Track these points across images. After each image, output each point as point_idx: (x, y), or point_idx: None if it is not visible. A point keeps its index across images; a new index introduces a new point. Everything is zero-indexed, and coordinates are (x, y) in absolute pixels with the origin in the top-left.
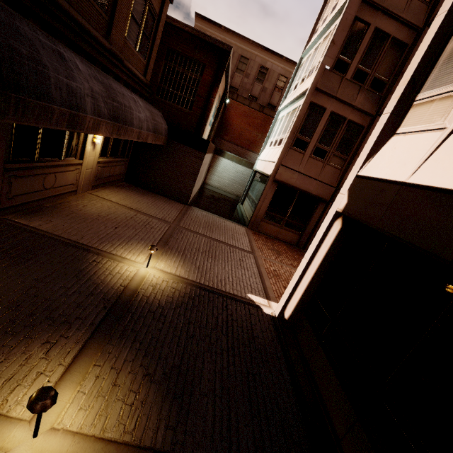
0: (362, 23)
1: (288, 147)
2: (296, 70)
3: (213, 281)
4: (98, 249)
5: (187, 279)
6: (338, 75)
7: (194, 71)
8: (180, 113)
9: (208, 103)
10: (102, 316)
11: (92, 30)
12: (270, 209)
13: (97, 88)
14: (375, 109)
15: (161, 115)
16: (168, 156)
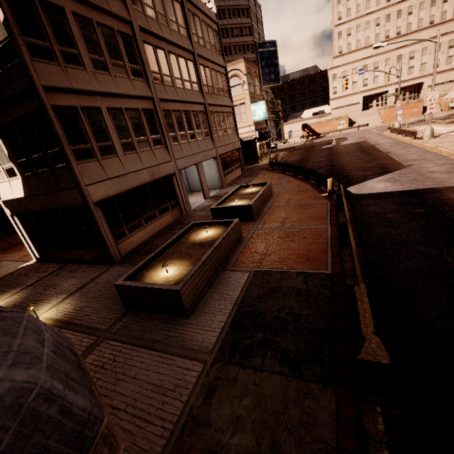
0: None
1: None
2: None
3: None
4: None
5: None
6: None
7: None
8: None
9: None
10: None
11: None
12: None
13: None
14: None
15: None
16: None
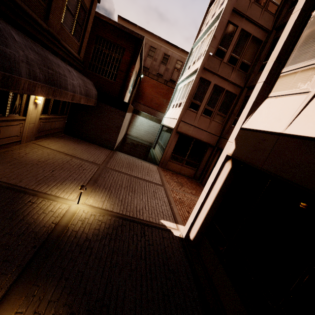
0: (232, 25)
1: (186, 108)
2: (189, 56)
3: (133, 211)
4: (34, 190)
5: (111, 212)
6: (218, 59)
7: (117, 53)
8: (107, 83)
9: (127, 76)
10: (30, 255)
11: (31, 12)
12: (174, 152)
13: (32, 57)
14: (243, 83)
15: (92, 84)
16: (98, 114)
